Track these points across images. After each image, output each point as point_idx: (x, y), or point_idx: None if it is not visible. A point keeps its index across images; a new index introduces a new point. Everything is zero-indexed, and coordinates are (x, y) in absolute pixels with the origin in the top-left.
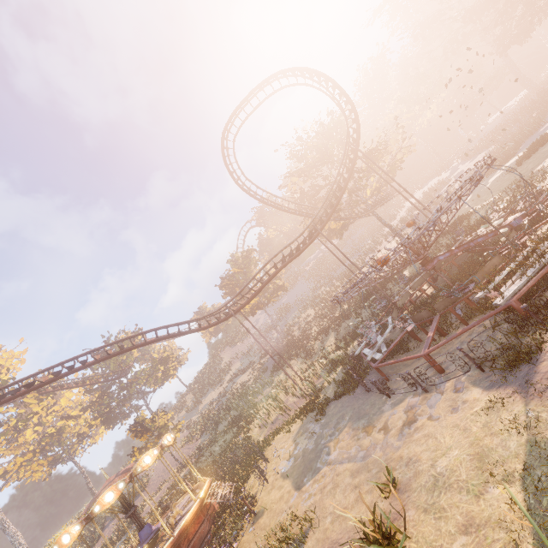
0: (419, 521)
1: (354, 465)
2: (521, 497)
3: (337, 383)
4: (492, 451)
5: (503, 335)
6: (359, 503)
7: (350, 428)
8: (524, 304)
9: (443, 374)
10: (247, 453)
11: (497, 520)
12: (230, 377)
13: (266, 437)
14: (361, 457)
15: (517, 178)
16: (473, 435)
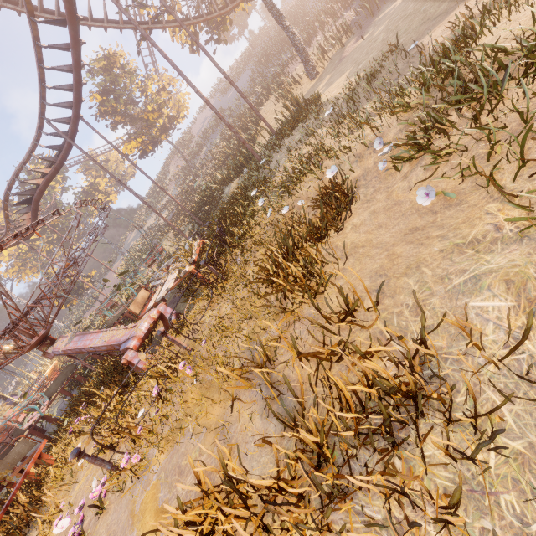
0: None
1: None
2: None
3: None
4: None
5: None
6: None
7: None
8: None
9: None
10: None
11: None
12: (163, 205)
13: None
14: None
15: (408, 33)
16: None
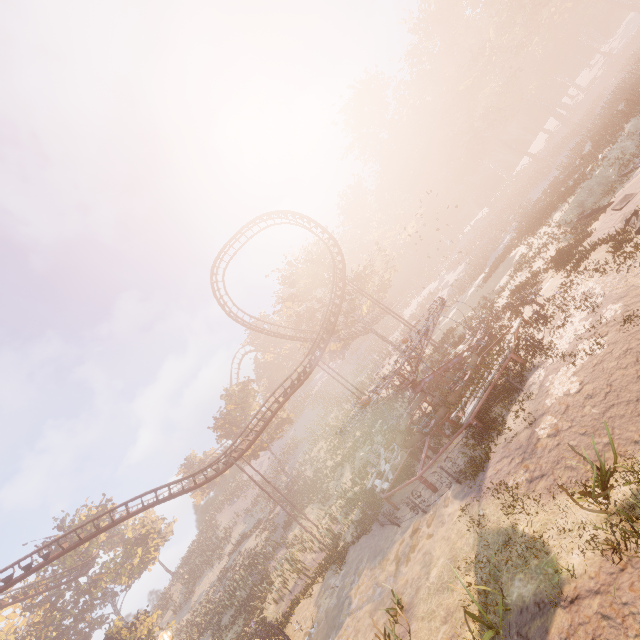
0: (418, 630)
1: (372, 605)
2: (474, 579)
3: (356, 524)
4: (462, 550)
5: (468, 449)
6: (377, 639)
7: (368, 569)
8: (474, 422)
9: (437, 493)
10: (264, 639)
11: (462, 603)
12: (232, 546)
13: (285, 613)
14: (378, 595)
15: (485, 295)
16: (452, 541)
